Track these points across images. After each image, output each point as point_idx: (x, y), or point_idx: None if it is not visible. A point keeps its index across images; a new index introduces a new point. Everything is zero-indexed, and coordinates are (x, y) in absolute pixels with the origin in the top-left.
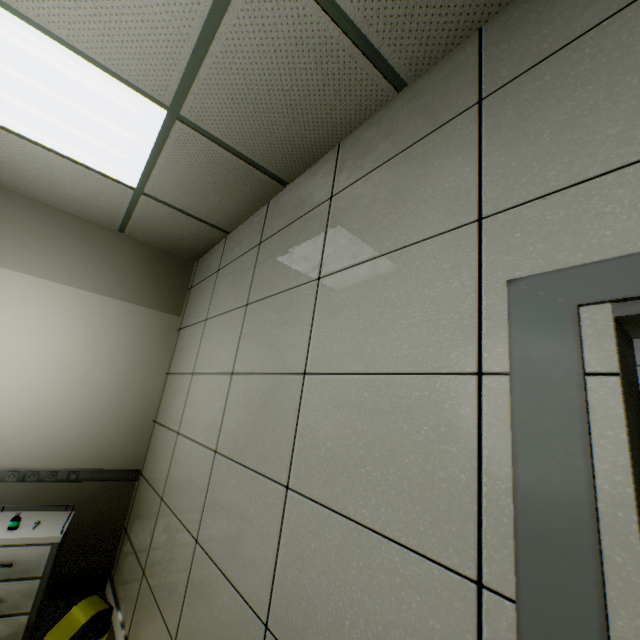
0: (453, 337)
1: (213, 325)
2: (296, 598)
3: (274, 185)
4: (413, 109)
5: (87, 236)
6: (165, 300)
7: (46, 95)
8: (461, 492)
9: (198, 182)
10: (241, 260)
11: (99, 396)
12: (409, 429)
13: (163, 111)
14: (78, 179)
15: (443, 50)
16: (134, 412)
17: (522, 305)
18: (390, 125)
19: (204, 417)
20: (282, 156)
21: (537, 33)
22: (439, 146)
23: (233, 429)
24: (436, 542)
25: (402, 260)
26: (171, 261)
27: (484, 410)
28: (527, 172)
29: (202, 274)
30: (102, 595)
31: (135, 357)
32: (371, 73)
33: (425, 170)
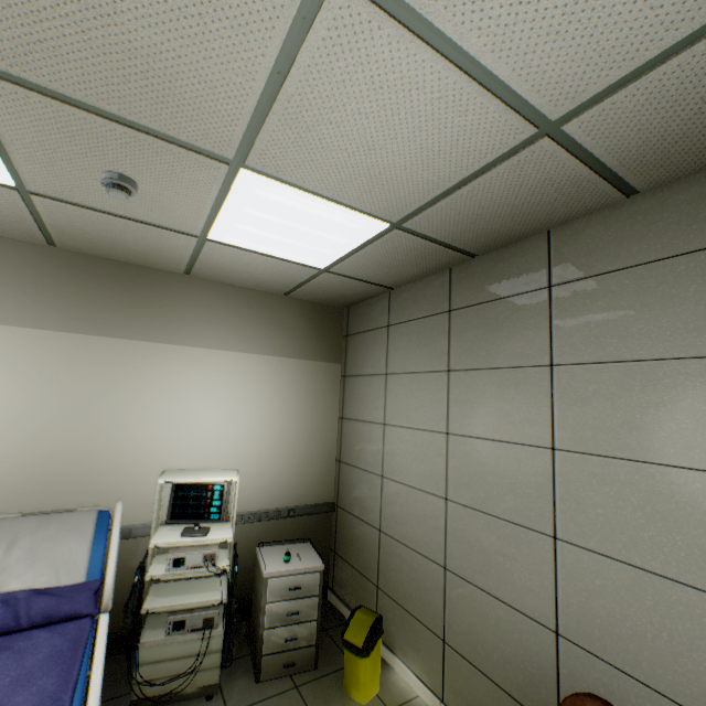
0: None
1: (400, 382)
2: (587, 616)
3: (463, 258)
4: (652, 222)
5: (260, 305)
6: (326, 351)
7: (284, 225)
8: None
9: (387, 261)
10: (424, 323)
11: (294, 445)
12: (692, 510)
13: (386, 225)
14: (271, 267)
15: (688, 173)
16: (321, 455)
17: None
18: (621, 230)
19: (418, 467)
20: (484, 241)
21: None
22: (693, 272)
23: (465, 483)
24: None
25: (661, 371)
26: (325, 312)
27: None
28: None
29: (361, 324)
30: (328, 601)
31: (313, 407)
32: (607, 190)
33: (678, 291)
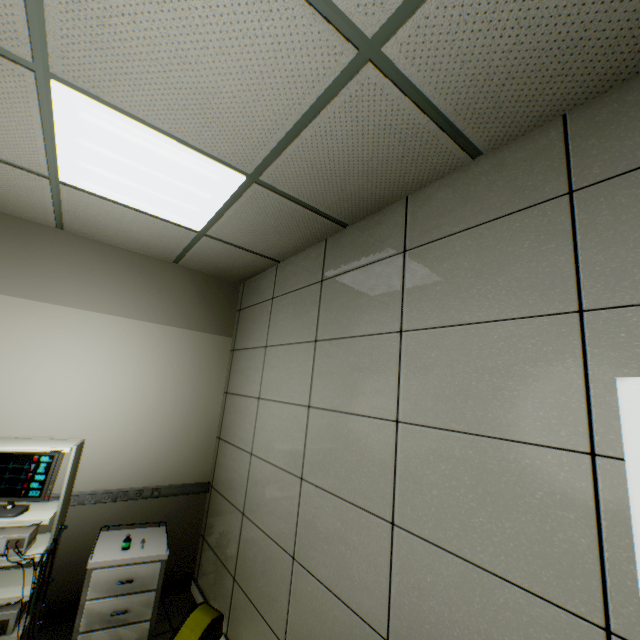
0: (561, 416)
1: (276, 354)
2: (417, 621)
3: (335, 227)
4: (493, 181)
5: (146, 270)
6: (217, 323)
7: (135, 168)
8: (582, 553)
9: (261, 226)
10: (300, 293)
11: (169, 419)
12: (522, 491)
13: (243, 177)
14: (145, 226)
15: (524, 130)
16: (200, 430)
17: (633, 402)
18: (467, 192)
19: (281, 443)
20: (348, 206)
21: (629, 138)
22: (527, 228)
23: (319, 460)
24: (561, 592)
25: (497, 333)
26: (219, 285)
27: (600, 487)
28: (628, 276)
29: (252, 298)
30: (189, 595)
31: (196, 380)
32: (451, 147)
33: (514, 248)
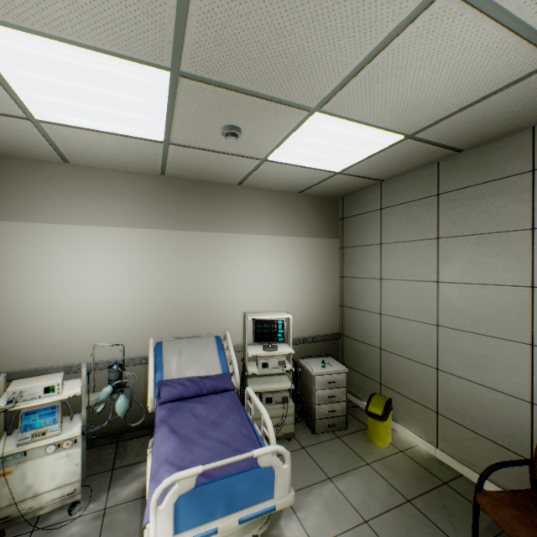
0: None
1: (393, 249)
2: None
3: (452, 153)
4: None
5: (283, 202)
6: (328, 230)
7: (326, 145)
8: None
9: (389, 162)
10: (414, 205)
11: (312, 296)
12: None
13: (402, 137)
14: (300, 175)
15: None
16: (329, 302)
17: None
18: None
19: (412, 306)
20: (475, 140)
21: None
22: None
23: (454, 314)
24: None
25: None
26: (326, 203)
27: None
28: None
29: (355, 209)
30: None
31: (322, 270)
32: None
33: None
